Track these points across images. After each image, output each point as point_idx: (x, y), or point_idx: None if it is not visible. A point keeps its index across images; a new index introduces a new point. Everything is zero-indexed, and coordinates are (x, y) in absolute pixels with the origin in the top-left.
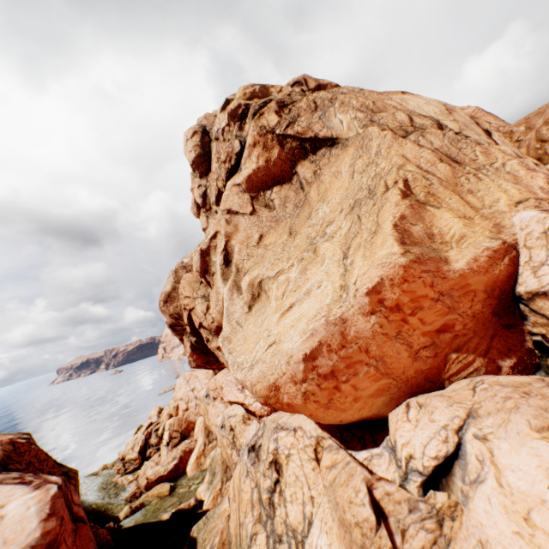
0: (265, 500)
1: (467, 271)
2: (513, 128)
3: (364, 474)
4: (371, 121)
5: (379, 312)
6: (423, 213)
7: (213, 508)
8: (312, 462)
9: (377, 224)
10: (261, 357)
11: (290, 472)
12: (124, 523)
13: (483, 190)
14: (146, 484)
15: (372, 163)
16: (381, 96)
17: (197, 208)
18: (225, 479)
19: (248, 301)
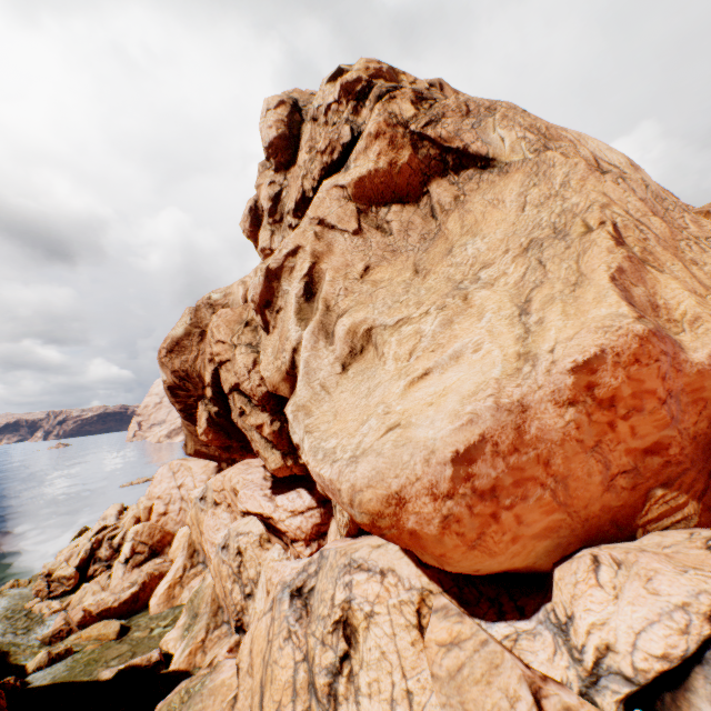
0: (322, 687)
1: (707, 367)
2: (710, 208)
3: (520, 668)
4: (545, 147)
5: (582, 404)
6: (643, 272)
7: (187, 668)
8: (412, 632)
9: (580, 273)
10: (372, 445)
11: (371, 643)
12: (34, 679)
13: (710, 264)
14: (81, 618)
15: (556, 195)
16: (552, 124)
17: (251, 224)
18: (212, 626)
19: (342, 356)
